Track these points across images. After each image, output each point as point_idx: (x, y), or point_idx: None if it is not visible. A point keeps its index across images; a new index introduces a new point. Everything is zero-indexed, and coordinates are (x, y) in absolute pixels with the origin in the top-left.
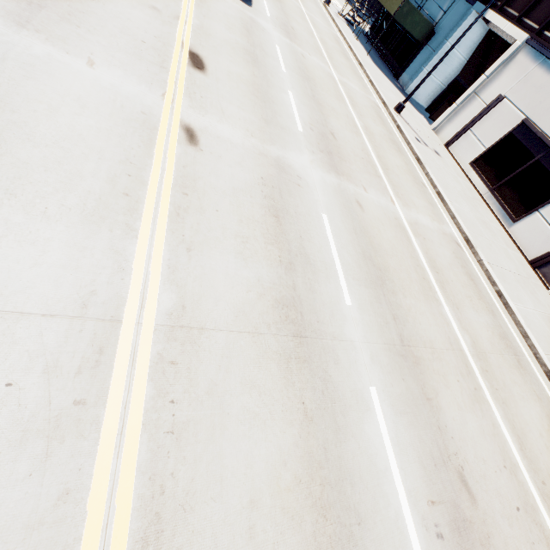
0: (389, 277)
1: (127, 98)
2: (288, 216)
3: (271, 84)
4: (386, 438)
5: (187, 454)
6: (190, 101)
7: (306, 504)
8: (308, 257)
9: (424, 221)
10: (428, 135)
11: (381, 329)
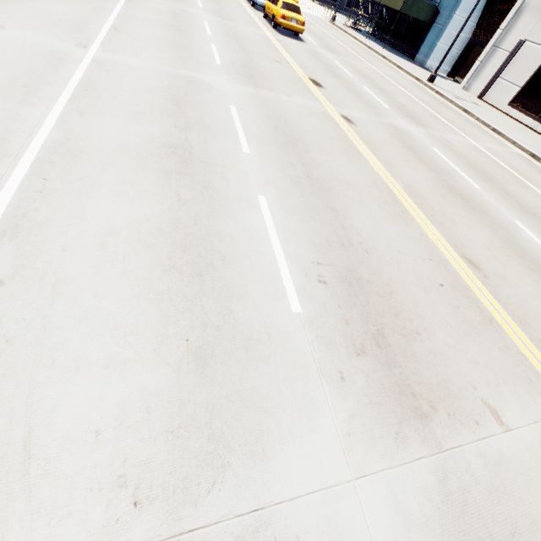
0: (491, 176)
1: (312, 108)
2: (417, 151)
3: (353, 85)
4: (537, 240)
5: (451, 231)
6: (332, 104)
7: (512, 254)
8: (441, 168)
9: (493, 147)
10: (461, 93)
11: (504, 199)
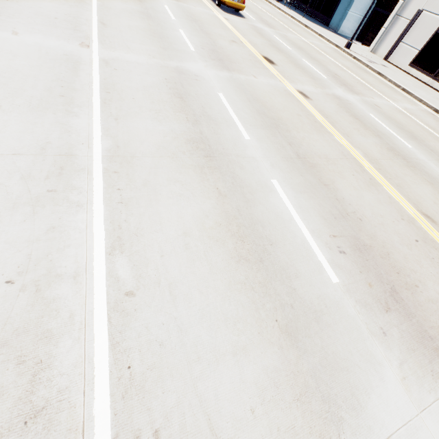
0: (416, 135)
1: (275, 86)
2: (360, 118)
3: (295, 59)
4: None
5: (406, 191)
6: (287, 80)
7: None
8: (381, 132)
9: (408, 106)
10: (371, 56)
11: (430, 155)
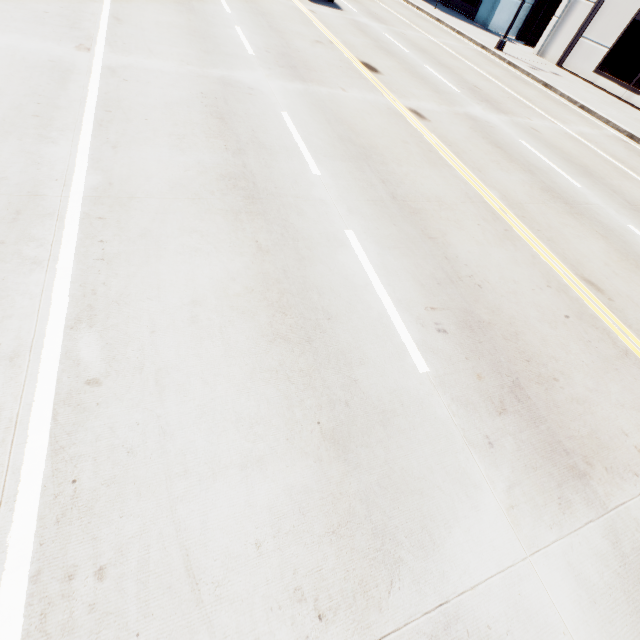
0: (591, 170)
1: (375, 103)
2: (504, 146)
3: (412, 65)
4: None
5: (562, 247)
6: (395, 94)
7: (632, 267)
8: (535, 166)
9: (586, 131)
10: (536, 61)
11: (610, 198)
